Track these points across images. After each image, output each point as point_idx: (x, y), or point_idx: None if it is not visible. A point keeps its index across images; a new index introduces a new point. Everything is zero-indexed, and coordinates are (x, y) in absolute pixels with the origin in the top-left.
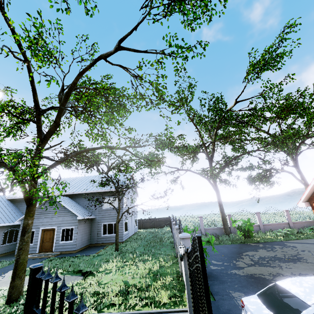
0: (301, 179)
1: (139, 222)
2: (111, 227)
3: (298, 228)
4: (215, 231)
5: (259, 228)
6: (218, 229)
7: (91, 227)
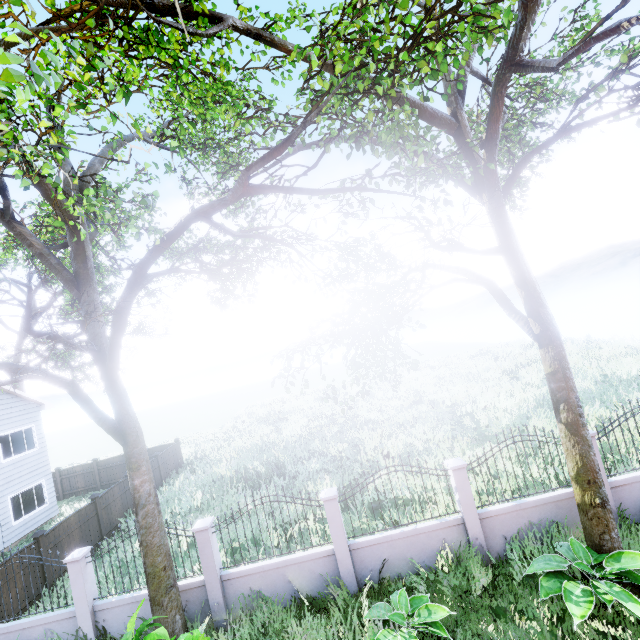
0: (530, 314)
1: (89, 470)
2: None
3: (504, 538)
4: (142, 612)
5: (335, 565)
6: None
7: None
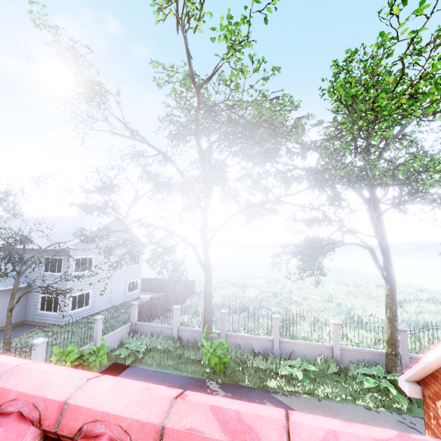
0: (384, 267)
1: (152, 281)
2: (51, 302)
3: (350, 361)
4: (194, 336)
5: (272, 345)
6: (201, 334)
7: (27, 298)
